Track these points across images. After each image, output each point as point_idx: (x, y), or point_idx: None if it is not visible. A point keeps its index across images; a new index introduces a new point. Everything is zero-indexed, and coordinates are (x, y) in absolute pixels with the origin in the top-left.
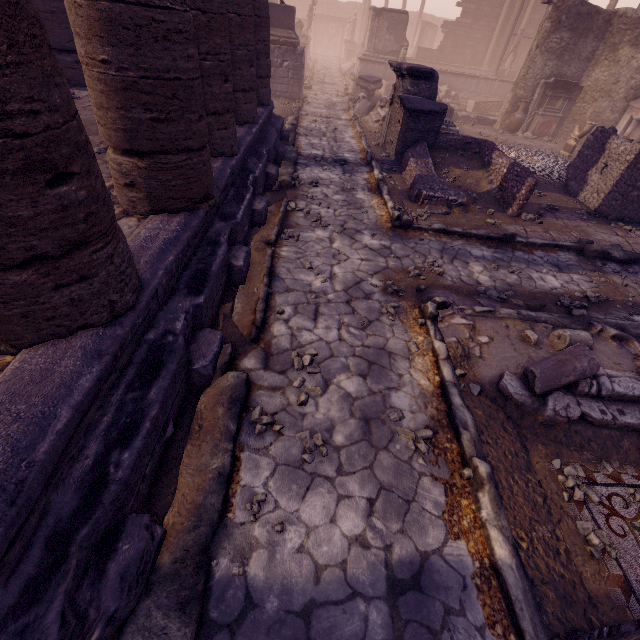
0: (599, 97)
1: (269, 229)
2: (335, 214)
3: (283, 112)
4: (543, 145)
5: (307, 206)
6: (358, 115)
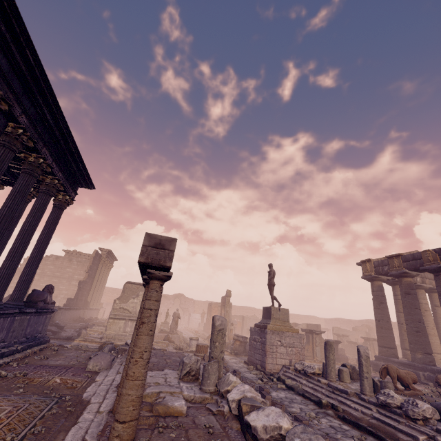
0: None
1: None
2: None
3: None
4: None
5: None
6: None
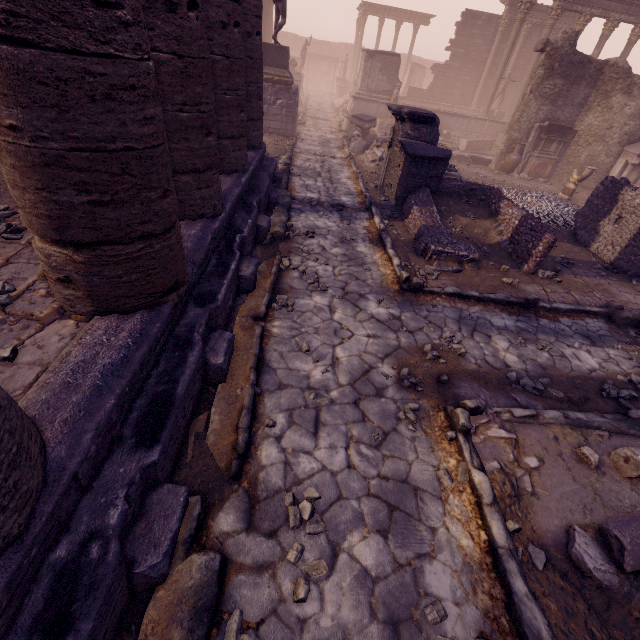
0: (593, 141)
1: (258, 297)
2: (334, 272)
3: (276, 150)
4: (540, 187)
5: (302, 263)
6: (353, 153)
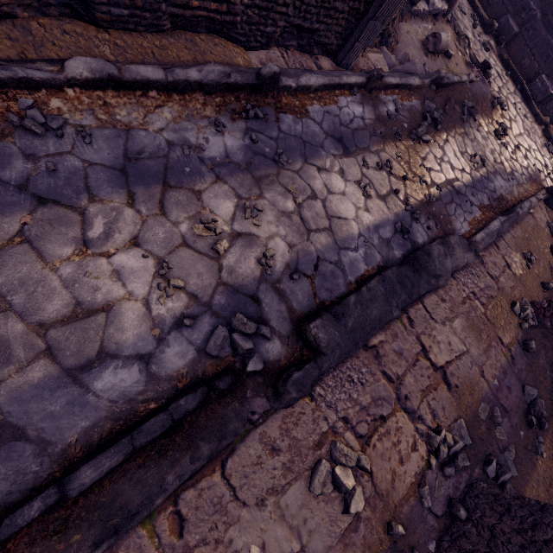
0: None
1: None
2: None
3: None
4: None
5: None
6: None
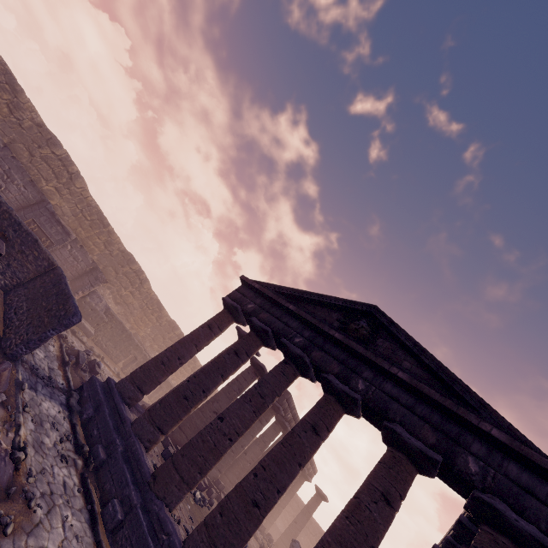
0: None
1: None
2: None
3: None
4: None
5: None
6: None
